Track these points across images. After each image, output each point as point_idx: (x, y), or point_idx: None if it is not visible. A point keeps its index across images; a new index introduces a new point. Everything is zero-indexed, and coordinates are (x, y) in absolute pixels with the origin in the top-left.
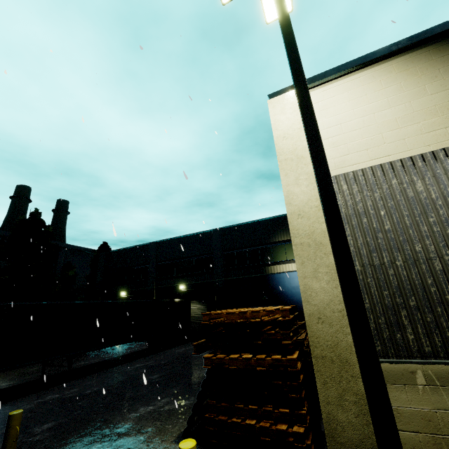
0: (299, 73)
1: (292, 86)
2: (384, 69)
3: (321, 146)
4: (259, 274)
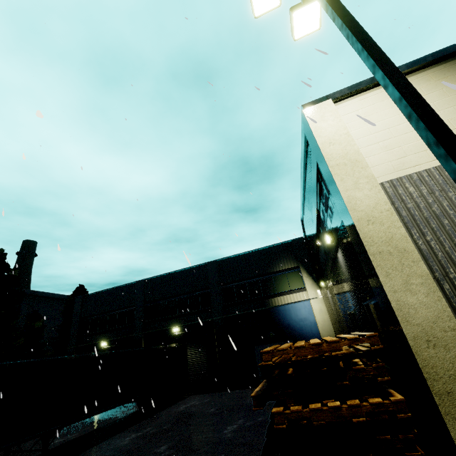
0: (382, 58)
1: (327, 96)
2: (420, 78)
3: (442, 122)
4: (262, 308)
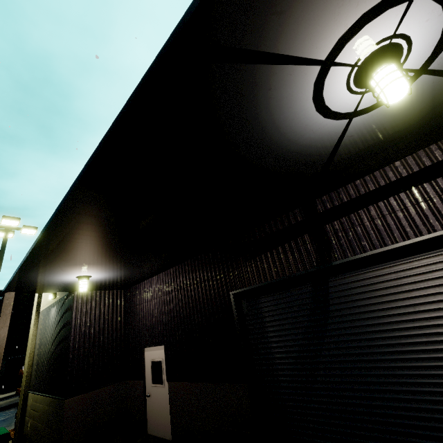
0: None
1: None
2: None
3: None
4: None
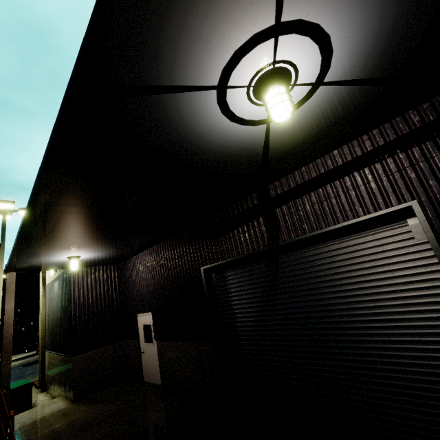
0: None
1: None
2: None
3: None
4: None
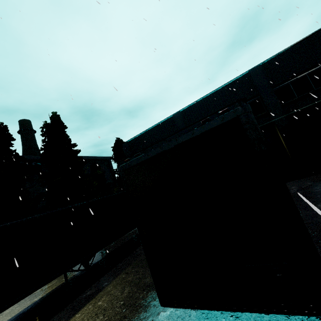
0: None
1: None
2: None
3: None
4: None
